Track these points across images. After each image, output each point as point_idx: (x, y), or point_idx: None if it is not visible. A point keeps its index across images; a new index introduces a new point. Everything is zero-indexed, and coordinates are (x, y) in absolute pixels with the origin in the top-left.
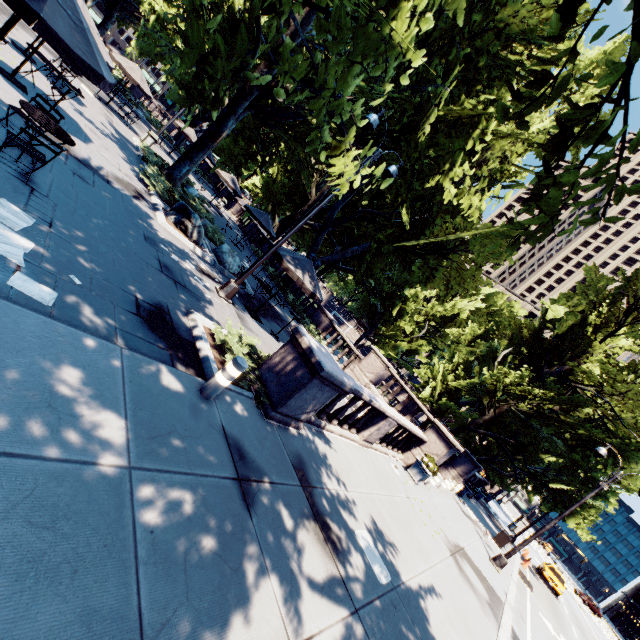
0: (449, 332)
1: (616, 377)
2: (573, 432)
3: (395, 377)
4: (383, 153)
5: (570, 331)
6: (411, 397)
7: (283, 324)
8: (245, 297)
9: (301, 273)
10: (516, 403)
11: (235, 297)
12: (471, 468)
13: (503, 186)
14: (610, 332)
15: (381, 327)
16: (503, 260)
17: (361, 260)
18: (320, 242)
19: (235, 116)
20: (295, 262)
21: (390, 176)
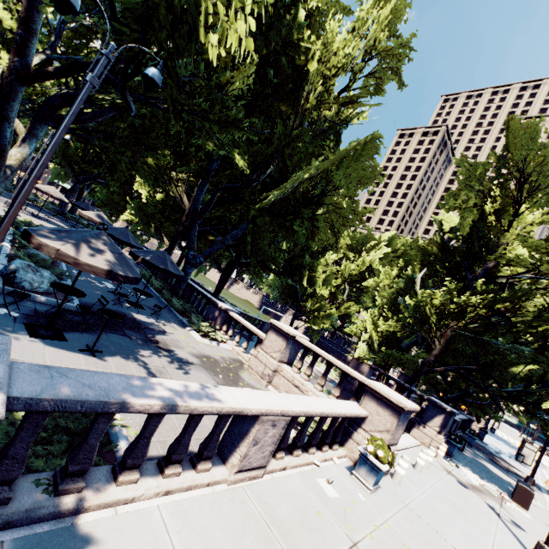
0: (368, 284)
1: (548, 248)
2: (534, 330)
3: (305, 345)
4: (121, 49)
5: (473, 229)
6: (330, 362)
7: (140, 332)
8: (49, 314)
9: (66, 244)
10: (458, 323)
11: (6, 317)
12: (445, 418)
13: (346, 125)
14: (512, 213)
15: (304, 303)
16: (373, 182)
17: (245, 242)
18: (194, 238)
19: (9, 123)
20: (62, 235)
21: (150, 81)
